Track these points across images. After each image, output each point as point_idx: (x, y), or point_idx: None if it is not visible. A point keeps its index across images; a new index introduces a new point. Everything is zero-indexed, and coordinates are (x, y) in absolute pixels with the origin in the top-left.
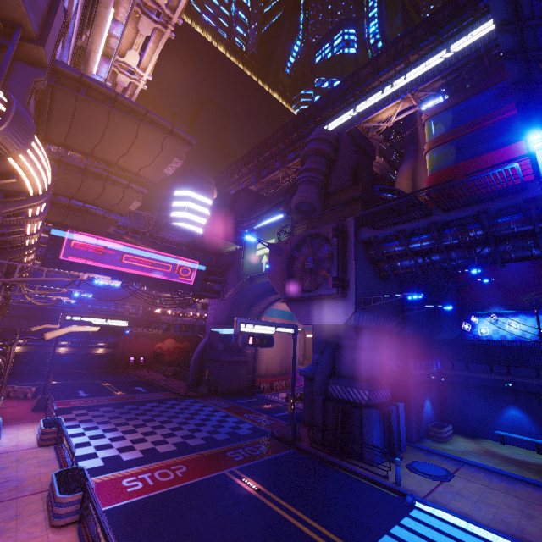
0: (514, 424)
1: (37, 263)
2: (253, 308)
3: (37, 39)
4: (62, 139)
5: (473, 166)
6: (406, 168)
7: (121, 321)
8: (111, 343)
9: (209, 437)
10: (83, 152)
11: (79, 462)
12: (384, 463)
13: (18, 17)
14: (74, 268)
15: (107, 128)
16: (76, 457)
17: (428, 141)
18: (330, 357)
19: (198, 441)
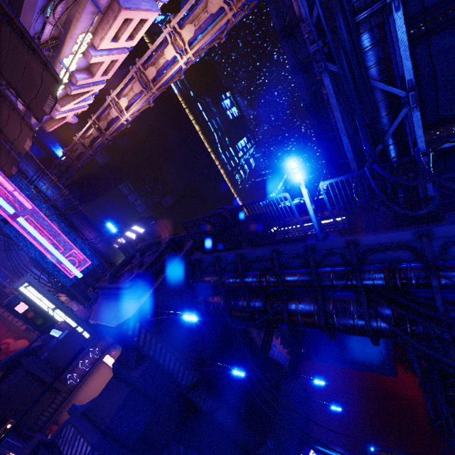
0: None
1: None
2: None
3: None
4: None
5: None
6: None
7: None
8: None
9: None
10: None
11: None
12: None
13: None
14: None
15: (10, 48)
16: None
17: None
18: None
19: None
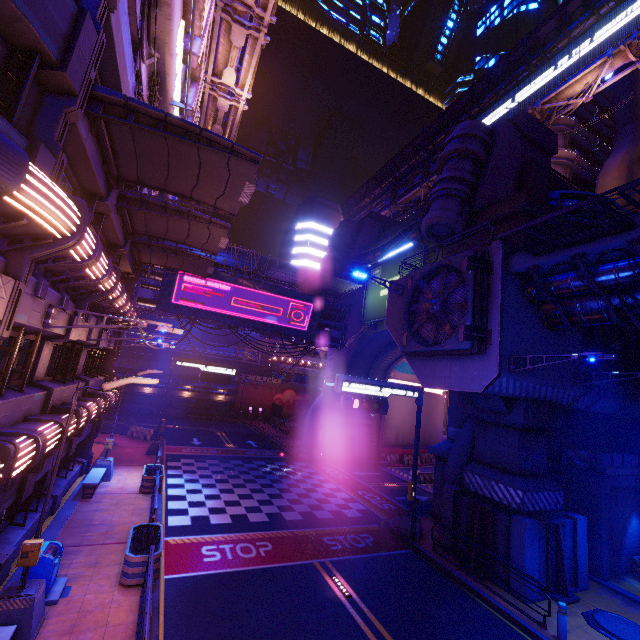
0: None
1: (152, 307)
2: (378, 361)
3: (59, 64)
4: (134, 176)
5: None
6: (616, 161)
7: (229, 369)
8: (230, 390)
9: (309, 513)
10: (157, 188)
11: (169, 517)
12: (543, 601)
13: (32, 43)
14: (185, 311)
15: (170, 156)
16: (168, 511)
17: None
18: (471, 434)
19: (295, 516)
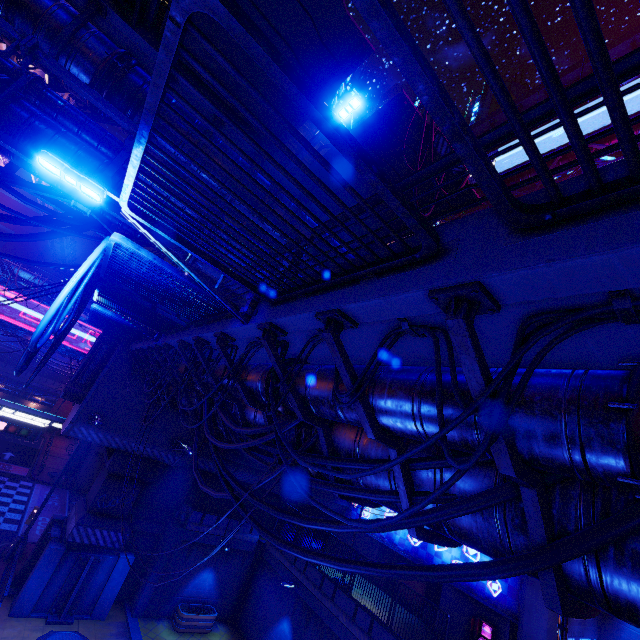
0: None
1: None
2: None
3: None
4: None
5: None
6: None
7: None
8: (48, 400)
9: None
10: None
11: None
12: (34, 618)
13: None
14: None
15: None
16: None
17: None
18: None
19: None
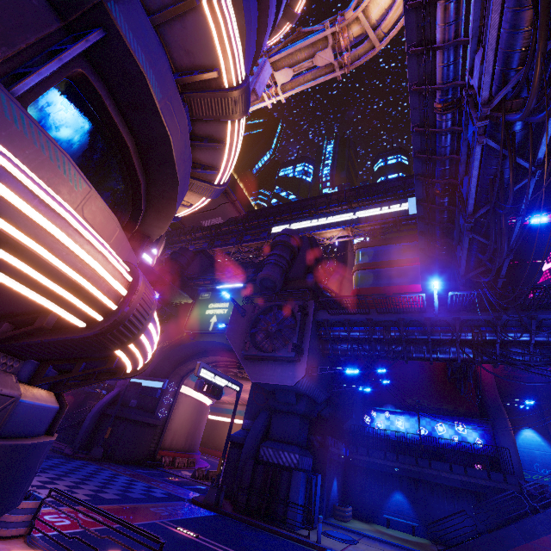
0: (398, 508)
1: None
2: (182, 367)
3: None
4: None
5: (384, 292)
6: (336, 278)
7: None
8: None
9: (123, 494)
10: None
11: None
12: (302, 529)
13: None
14: None
15: None
16: None
17: (356, 264)
18: (263, 423)
19: (112, 496)
